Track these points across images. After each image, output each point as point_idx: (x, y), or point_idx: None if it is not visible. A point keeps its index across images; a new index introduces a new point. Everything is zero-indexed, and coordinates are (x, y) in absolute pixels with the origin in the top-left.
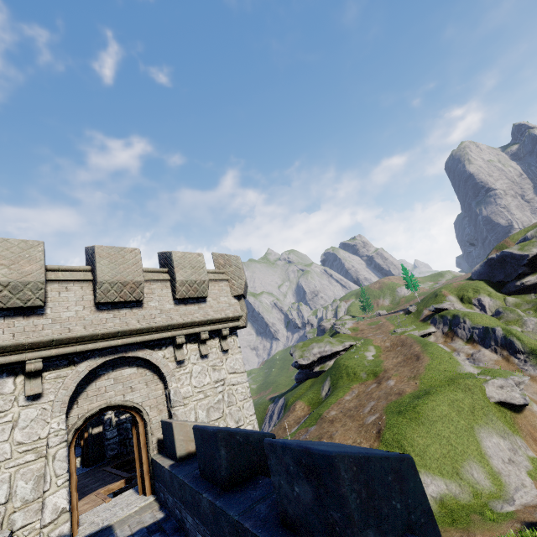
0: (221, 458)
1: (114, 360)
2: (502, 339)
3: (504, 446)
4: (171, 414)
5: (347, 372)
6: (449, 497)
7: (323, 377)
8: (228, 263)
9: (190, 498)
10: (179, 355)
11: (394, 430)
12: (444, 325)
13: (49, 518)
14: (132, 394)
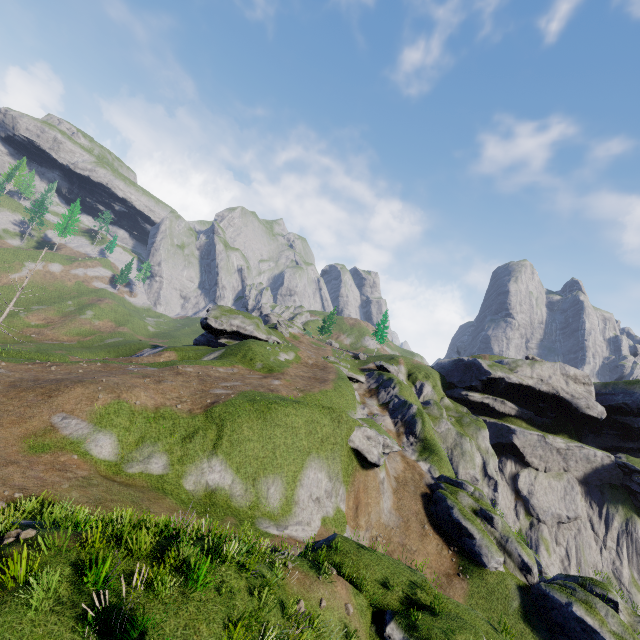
0: None
1: None
2: (410, 417)
3: (324, 486)
4: None
5: (246, 353)
6: (224, 493)
7: (219, 348)
8: None
9: None
10: None
11: (230, 409)
12: (375, 382)
13: None
14: None
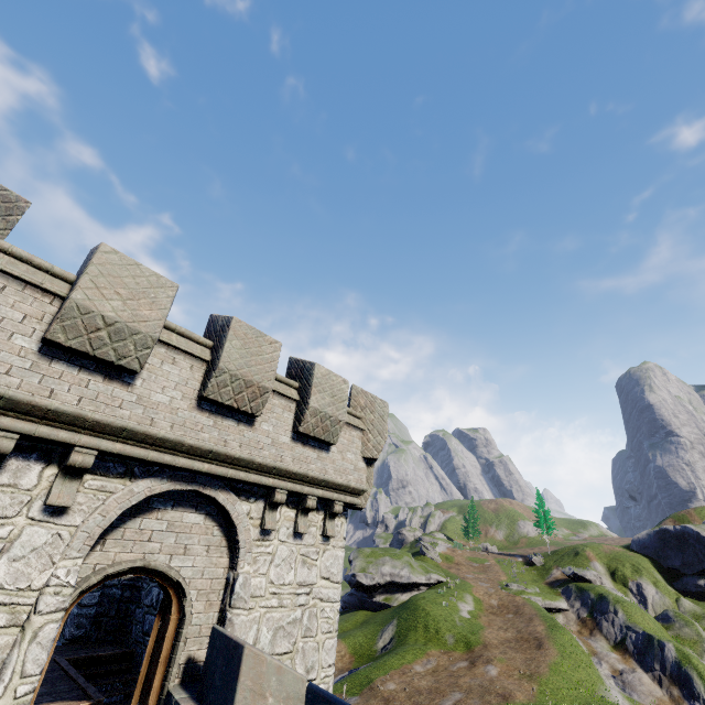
0: None
1: (180, 491)
2: (673, 665)
3: None
4: (225, 619)
5: (427, 623)
6: None
7: (386, 617)
8: (371, 406)
9: None
10: (269, 519)
11: None
12: (582, 604)
13: None
14: (182, 559)
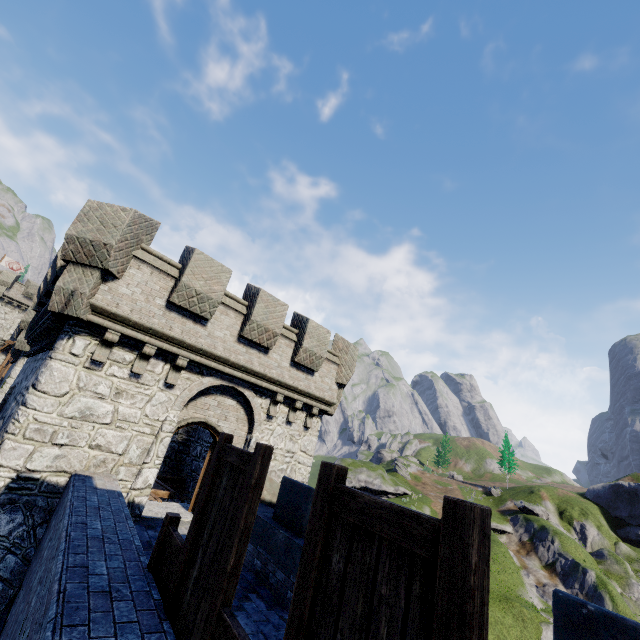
0: (307, 511)
1: (225, 386)
2: (590, 587)
3: None
4: None
5: None
6: None
7: None
8: (346, 349)
9: (259, 530)
10: (272, 410)
11: None
12: (525, 531)
13: (139, 485)
14: (224, 423)
